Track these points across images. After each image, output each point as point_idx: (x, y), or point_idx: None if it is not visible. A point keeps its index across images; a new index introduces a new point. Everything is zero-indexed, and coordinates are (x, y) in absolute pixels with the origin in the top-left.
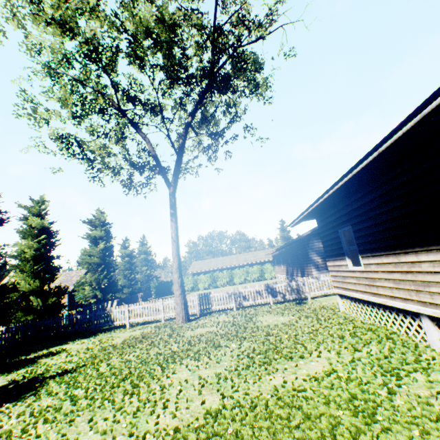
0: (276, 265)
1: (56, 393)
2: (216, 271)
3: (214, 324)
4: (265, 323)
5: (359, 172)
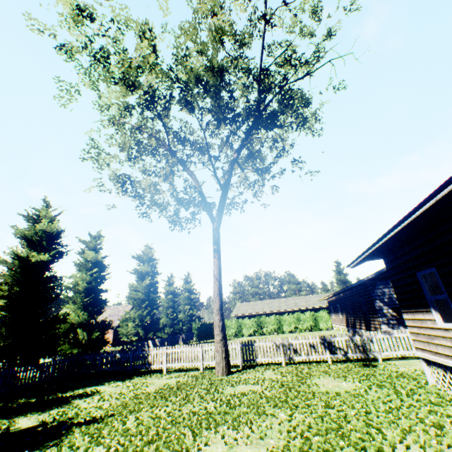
0: (333, 313)
1: (77, 447)
2: (263, 315)
3: (258, 381)
4: (322, 388)
5: (447, 195)
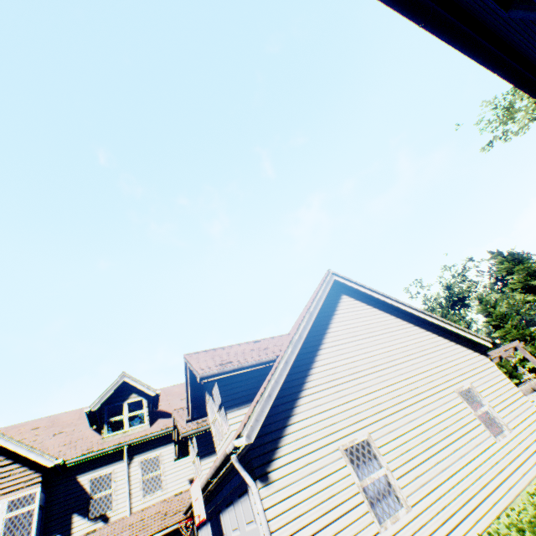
0: None
1: None
2: None
3: None
4: None
5: None
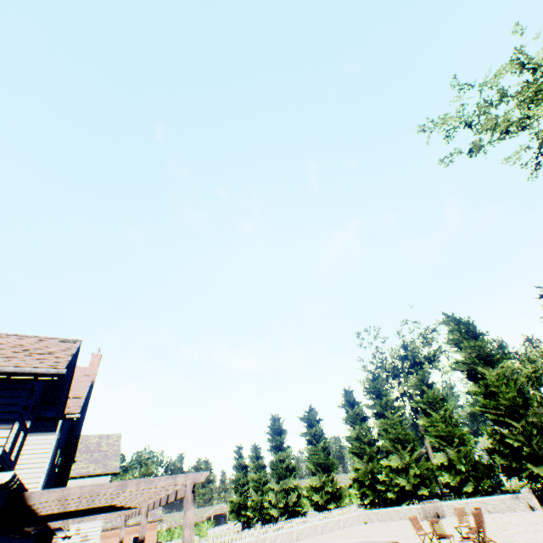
0: None
1: None
2: None
3: None
4: None
5: None
